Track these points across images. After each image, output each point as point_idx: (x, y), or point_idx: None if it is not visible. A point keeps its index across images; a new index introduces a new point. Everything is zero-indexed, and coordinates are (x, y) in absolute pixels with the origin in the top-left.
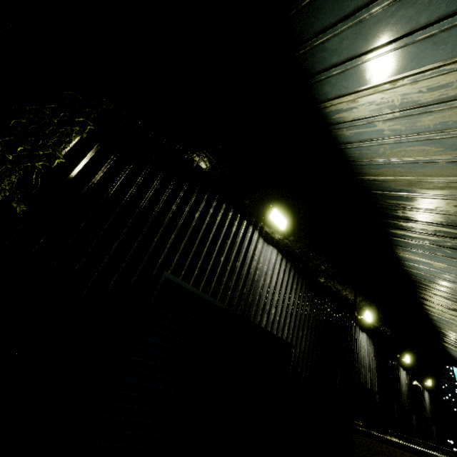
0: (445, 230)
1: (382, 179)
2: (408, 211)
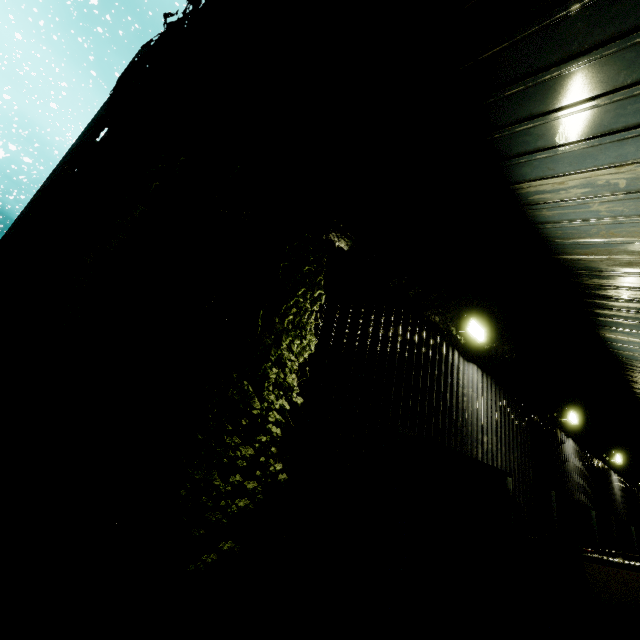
0: None
1: (591, 259)
2: (623, 291)
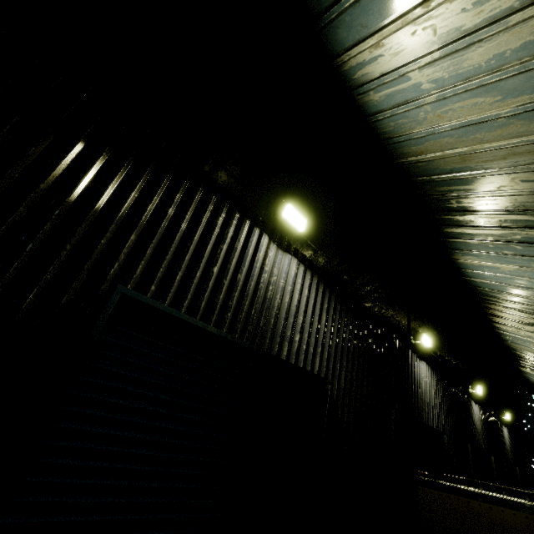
0: (513, 218)
1: (427, 158)
2: (463, 199)
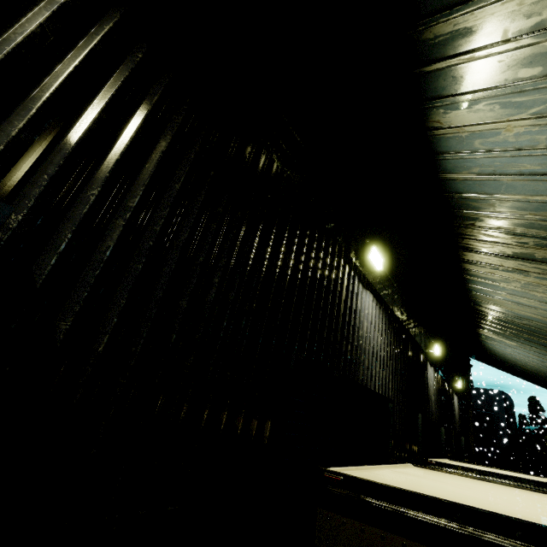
0: None
1: None
2: None
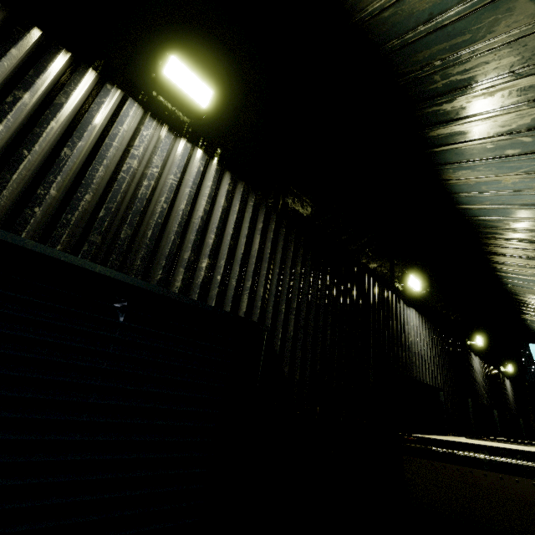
0: (520, 85)
1: None
2: (451, 69)
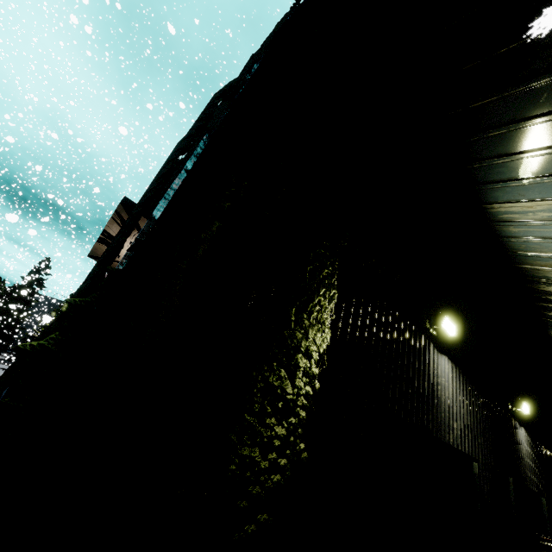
0: None
1: (550, 270)
2: None
